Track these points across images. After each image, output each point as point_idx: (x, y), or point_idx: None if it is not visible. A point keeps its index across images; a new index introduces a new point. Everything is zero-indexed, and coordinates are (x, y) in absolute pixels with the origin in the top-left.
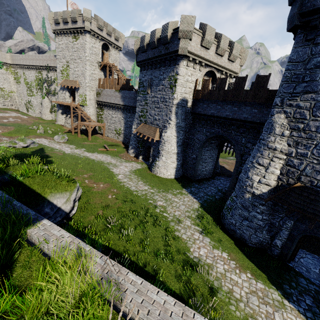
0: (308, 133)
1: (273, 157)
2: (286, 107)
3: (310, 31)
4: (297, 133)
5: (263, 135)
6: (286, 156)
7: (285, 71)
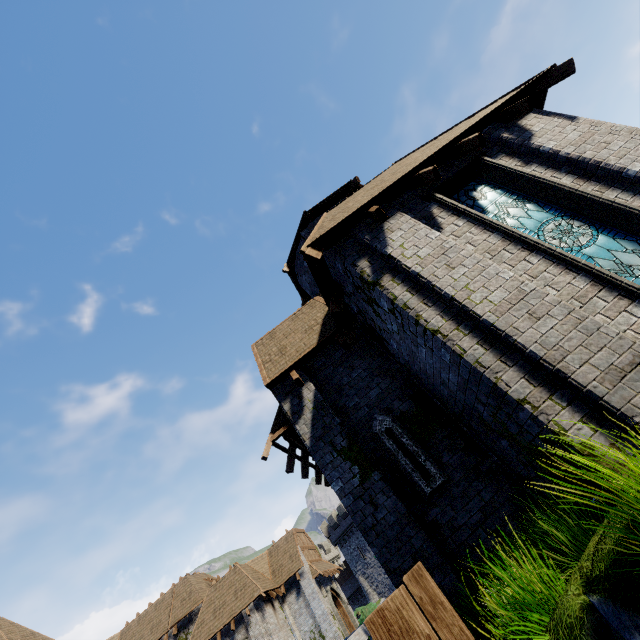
0: (370, 576)
1: (373, 596)
2: (358, 572)
3: (340, 544)
4: (368, 579)
5: (363, 590)
6: (375, 591)
7: (346, 560)
